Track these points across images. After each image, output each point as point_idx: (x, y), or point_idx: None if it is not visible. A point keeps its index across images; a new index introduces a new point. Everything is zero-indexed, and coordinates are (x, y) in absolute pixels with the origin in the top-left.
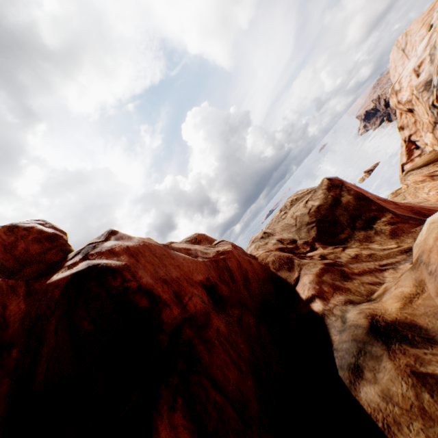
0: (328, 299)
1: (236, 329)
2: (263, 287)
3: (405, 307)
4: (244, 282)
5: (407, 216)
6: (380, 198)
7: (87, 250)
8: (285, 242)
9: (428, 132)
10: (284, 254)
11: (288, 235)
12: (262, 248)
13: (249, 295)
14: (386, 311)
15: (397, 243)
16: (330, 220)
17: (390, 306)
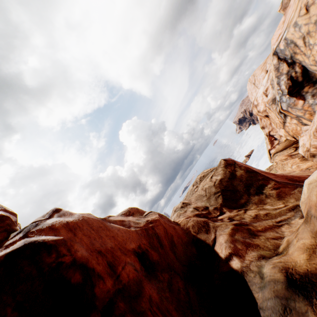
0: (243, 256)
1: (167, 295)
2: (187, 250)
3: (311, 258)
4: (171, 247)
5: (285, 182)
6: (263, 171)
7: (29, 228)
8: (199, 209)
9: (281, 128)
10: (200, 219)
11: (201, 203)
12: (182, 215)
13: (176, 259)
14: (296, 263)
15: (284, 203)
16: (231, 189)
17: (298, 258)
